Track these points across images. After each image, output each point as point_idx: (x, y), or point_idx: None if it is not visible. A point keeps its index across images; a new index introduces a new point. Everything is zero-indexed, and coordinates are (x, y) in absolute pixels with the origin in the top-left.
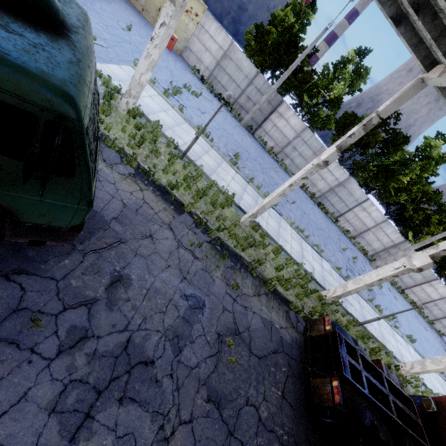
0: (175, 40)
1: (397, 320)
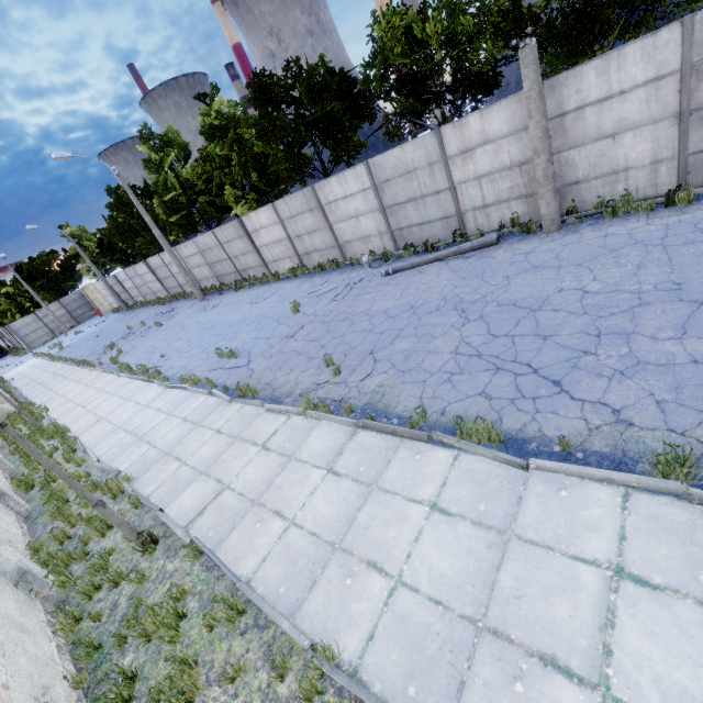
0: (96, 311)
1: (129, 351)
